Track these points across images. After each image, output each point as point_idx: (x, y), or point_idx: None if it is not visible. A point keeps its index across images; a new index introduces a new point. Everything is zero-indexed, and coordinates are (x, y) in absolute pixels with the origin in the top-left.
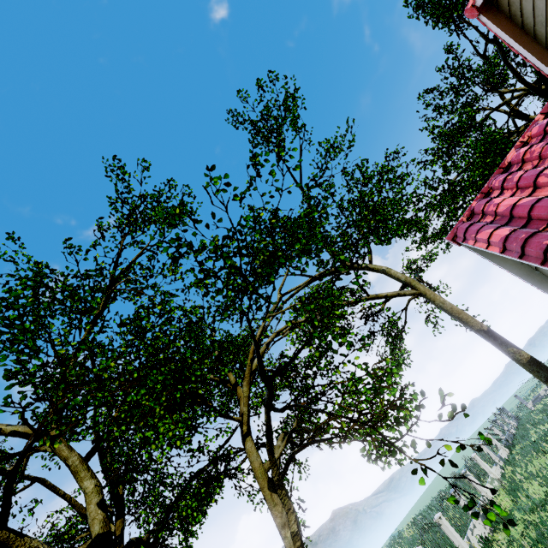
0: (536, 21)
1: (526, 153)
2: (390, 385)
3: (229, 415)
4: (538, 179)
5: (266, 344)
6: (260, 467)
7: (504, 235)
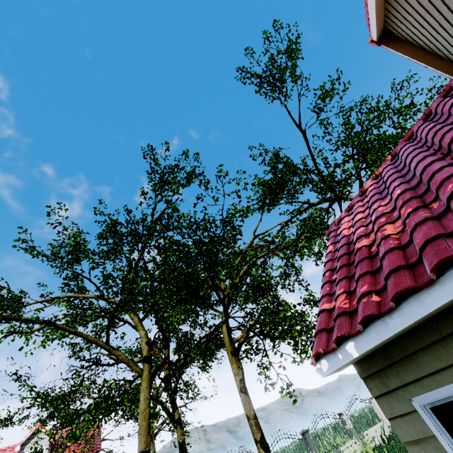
0: (432, 48)
1: (368, 189)
2: (285, 317)
3: (216, 309)
4: (354, 218)
5: (247, 266)
6: (228, 342)
7: (327, 252)
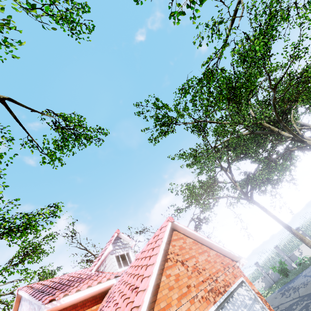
0: None
1: None
2: None
3: None
4: None
5: None
6: None
7: None
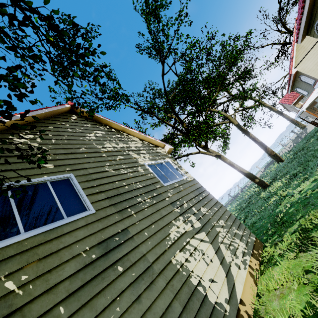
0: None
1: None
2: None
3: None
4: None
5: None
6: None
7: None
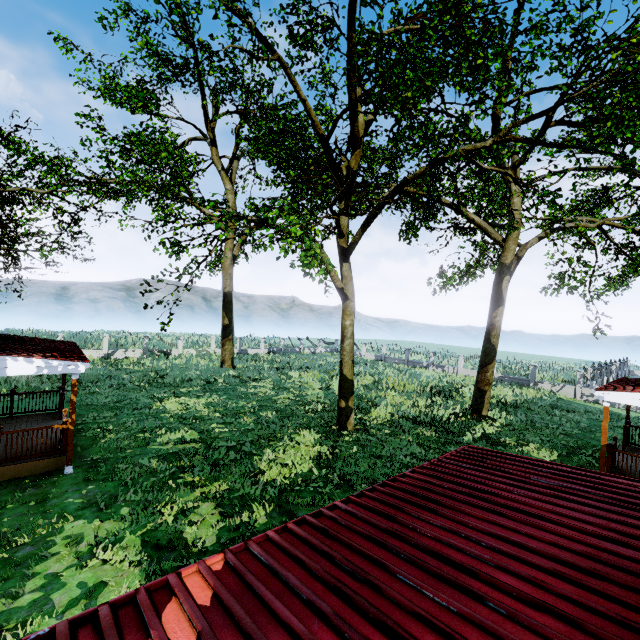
0: None
1: None
2: None
3: None
4: None
5: None
6: None
7: None
